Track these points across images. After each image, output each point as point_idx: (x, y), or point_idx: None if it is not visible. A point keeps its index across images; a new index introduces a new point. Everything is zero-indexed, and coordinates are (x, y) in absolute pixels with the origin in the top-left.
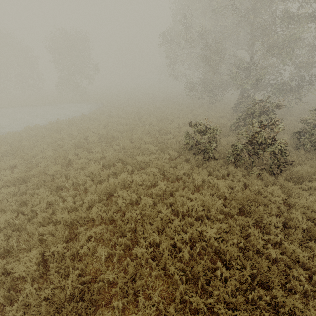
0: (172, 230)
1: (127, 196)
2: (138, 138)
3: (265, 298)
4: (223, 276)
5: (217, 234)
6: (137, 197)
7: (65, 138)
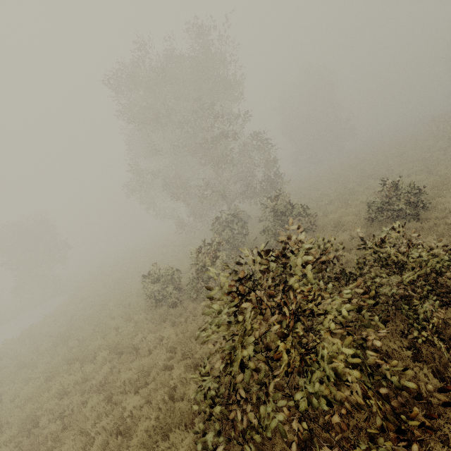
0: (92, 424)
1: (55, 408)
2: (108, 317)
3: (163, 449)
4: (129, 449)
5: (140, 400)
6: (69, 402)
7: (8, 363)
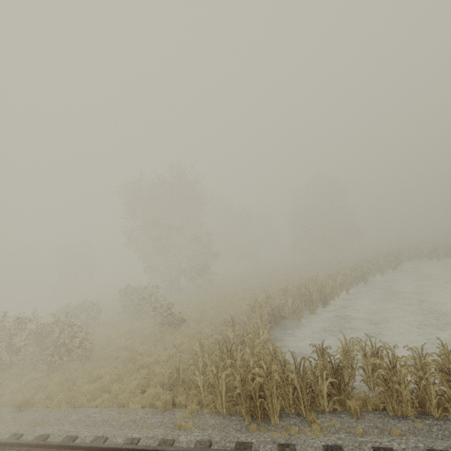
0: None
1: None
2: None
3: None
4: None
5: None
6: None
7: None
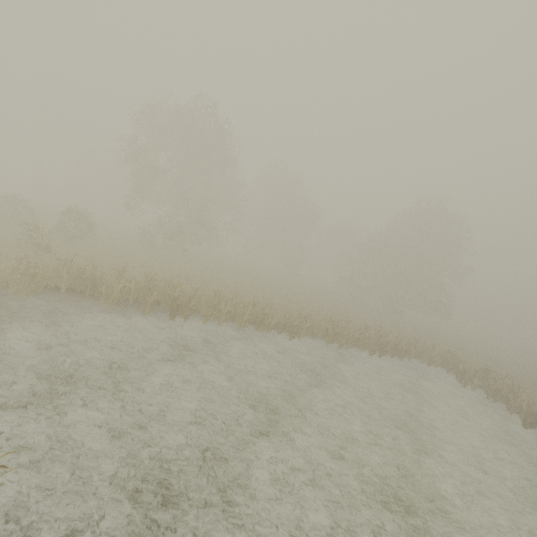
0: None
1: None
2: None
3: None
4: None
5: None
6: None
7: None
